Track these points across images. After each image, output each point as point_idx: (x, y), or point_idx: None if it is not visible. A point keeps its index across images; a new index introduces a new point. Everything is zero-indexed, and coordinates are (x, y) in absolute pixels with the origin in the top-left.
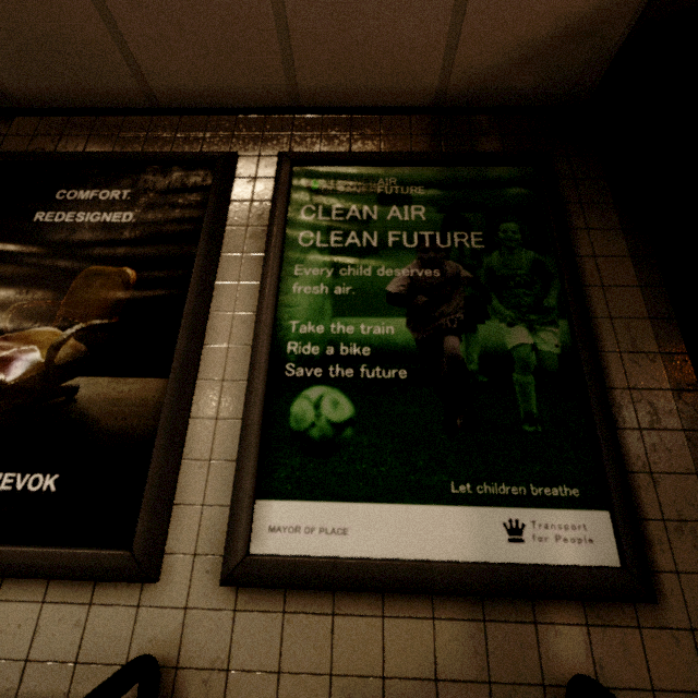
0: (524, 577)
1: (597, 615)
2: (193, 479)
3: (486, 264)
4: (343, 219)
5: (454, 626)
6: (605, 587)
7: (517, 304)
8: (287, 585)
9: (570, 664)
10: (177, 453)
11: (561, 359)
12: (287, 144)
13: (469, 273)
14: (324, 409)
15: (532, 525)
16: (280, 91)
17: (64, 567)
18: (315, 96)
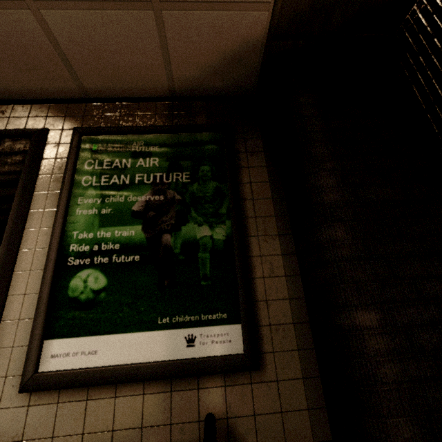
0: (190, 365)
1: (230, 380)
2: (8, 332)
3: (190, 191)
4: (110, 168)
5: (154, 397)
6: (232, 365)
7: (205, 213)
8: (58, 387)
9: (214, 408)
10: None
11: (225, 242)
12: (80, 122)
13: (180, 196)
14: (89, 283)
15: (200, 336)
16: (75, 89)
17: None
18: (97, 92)
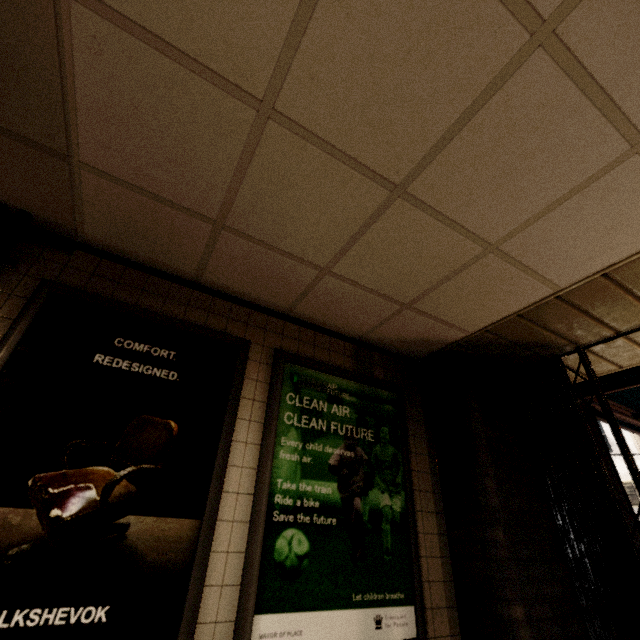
0: None
1: None
2: (210, 601)
3: (374, 452)
4: (309, 408)
5: None
6: None
7: (386, 480)
8: None
9: None
10: (204, 582)
11: (401, 515)
12: (279, 341)
13: (367, 456)
14: (293, 545)
15: (385, 617)
16: (283, 307)
17: None
18: (300, 315)
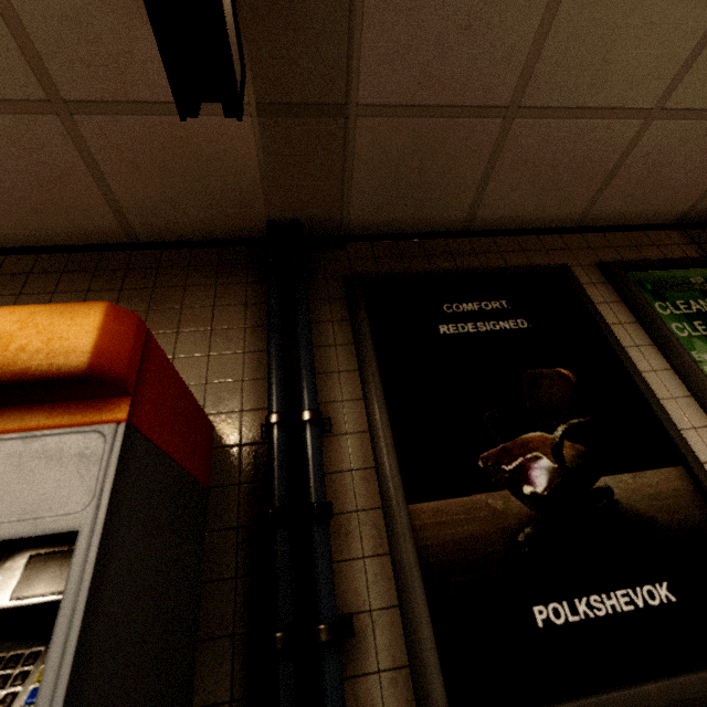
0: None
1: None
2: None
3: None
4: (692, 312)
5: None
6: None
7: None
8: None
9: None
10: None
11: None
12: (593, 255)
13: None
14: None
15: None
16: (574, 216)
17: None
18: (596, 219)
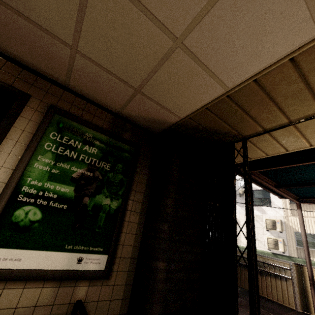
0: (76, 274)
1: (92, 283)
2: None
3: (108, 176)
4: (66, 143)
5: (49, 289)
6: (97, 276)
7: (111, 191)
8: None
9: (80, 297)
10: None
11: (115, 210)
12: (56, 101)
13: (102, 177)
14: (29, 215)
15: (86, 258)
16: (62, 80)
17: None
18: (76, 89)
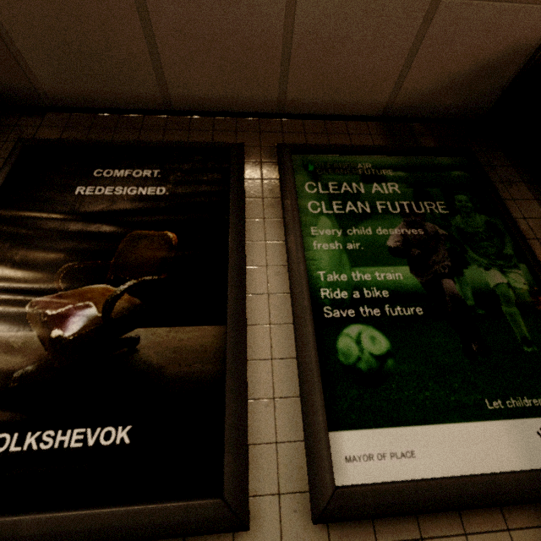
0: None
1: None
2: (262, 417)
3: (454, 224)
4: (338, 192)
5: (527, 534)
6: None
7: (486, 253)
8: (377, 514)
9: None
10: (245, 393)
11: (531, 293)
12: (280, 138)
13: (444, 231)
14: (364, 344)
15: None
16: (272, 101)
17: (155, 525)
18: (297, 106)
